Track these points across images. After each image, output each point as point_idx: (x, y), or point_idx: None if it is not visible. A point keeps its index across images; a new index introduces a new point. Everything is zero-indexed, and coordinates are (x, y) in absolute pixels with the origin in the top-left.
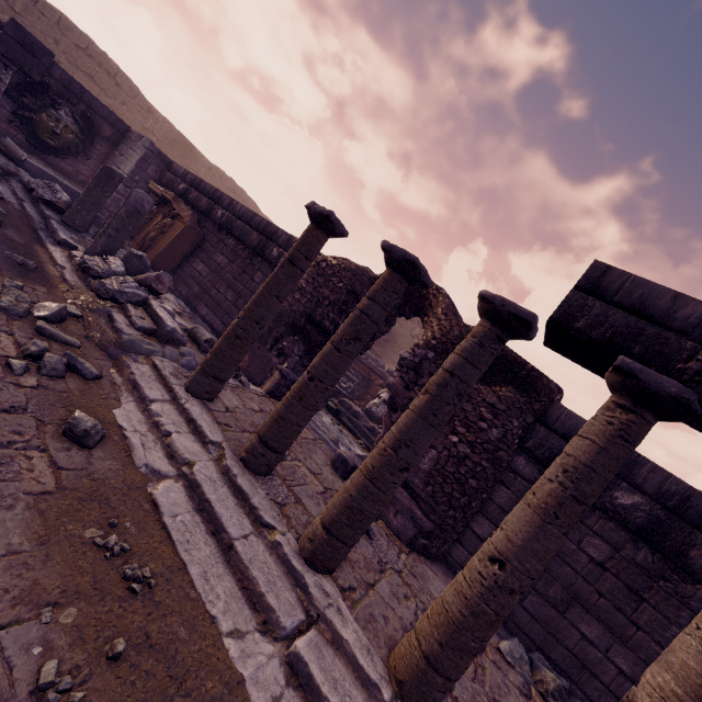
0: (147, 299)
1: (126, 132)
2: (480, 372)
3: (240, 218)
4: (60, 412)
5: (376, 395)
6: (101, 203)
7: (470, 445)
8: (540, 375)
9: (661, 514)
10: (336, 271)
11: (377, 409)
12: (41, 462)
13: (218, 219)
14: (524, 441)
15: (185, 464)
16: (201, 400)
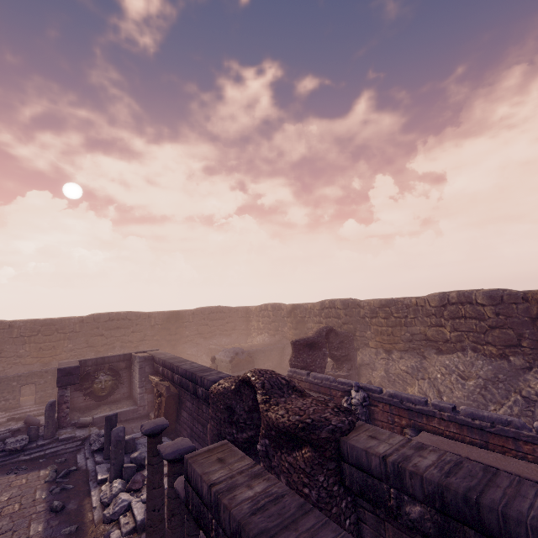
0: (130, 503)
1: (131, 357)
2: (198, 535)
3: (183, 377)
4: None
5: None
6: None
7: None
8: (308, 436)
9: (439, 519)
10: (217, 397)
11: None
12: None
13: (177, 382)
14: (344, 481)
15: None
16: None
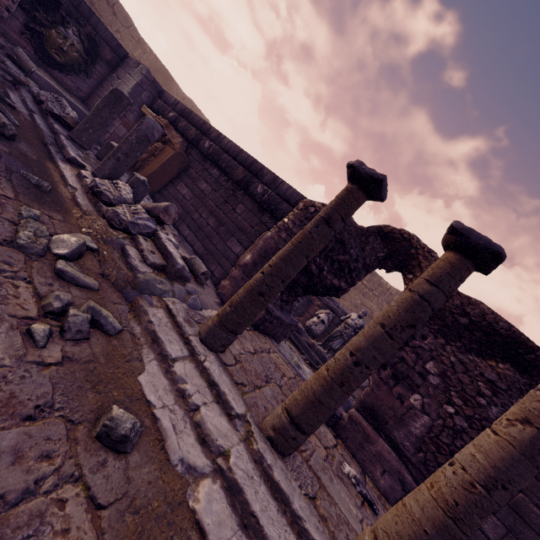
0: (156, 231)
1: (124, 57)
2: None
3: (227, 152)
4: (89, 398)
5: (315, 314)
6: (107, 123)
7: (467, 420)
8: None
9: None
10: None
11: (316, 327)
12: (76, 505)
13: (205, 150)
14: None
15: (220, 454)
16: (215, 353)
